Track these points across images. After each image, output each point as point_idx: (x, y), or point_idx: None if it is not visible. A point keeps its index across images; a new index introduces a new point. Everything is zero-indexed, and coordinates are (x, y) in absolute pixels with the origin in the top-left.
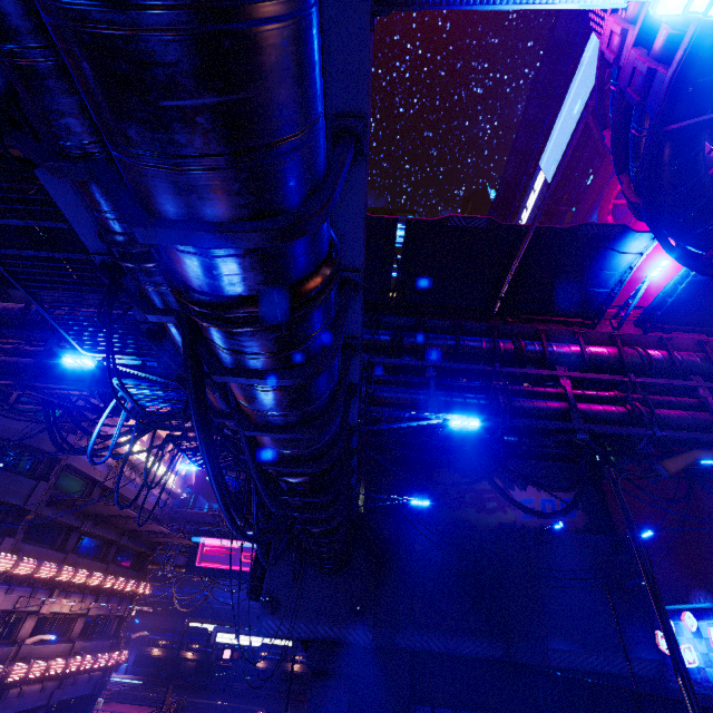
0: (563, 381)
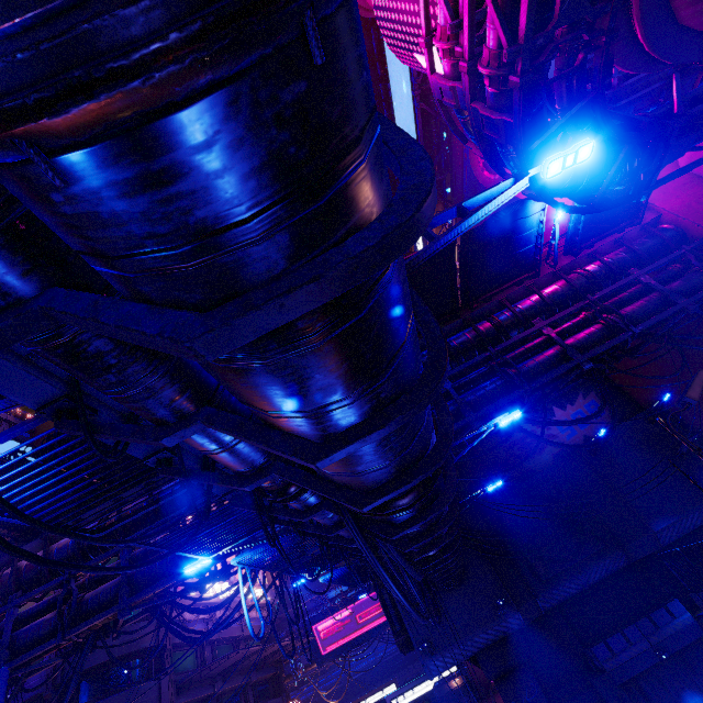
0: (545, 331)
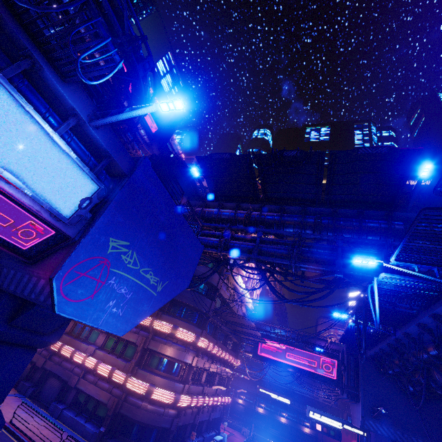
0: None
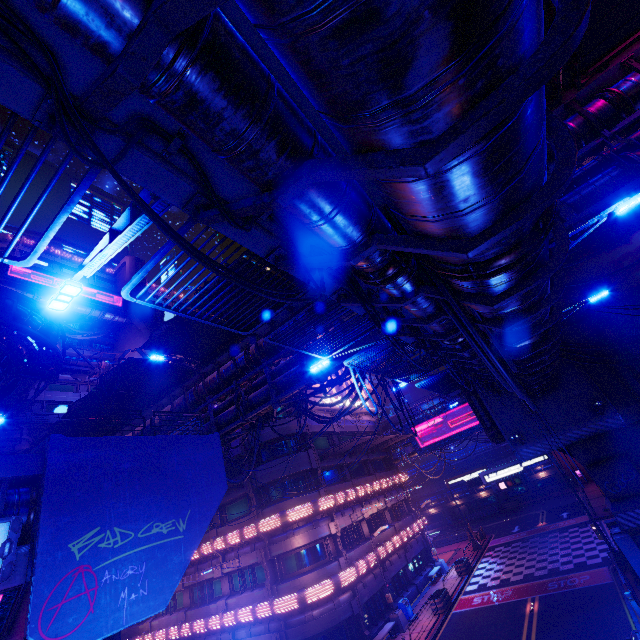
0: None
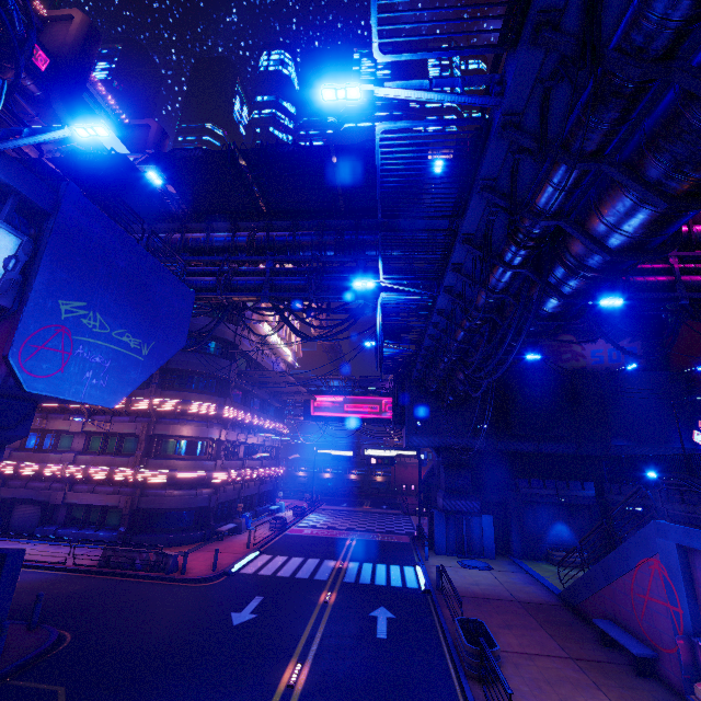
0: (671, 260)
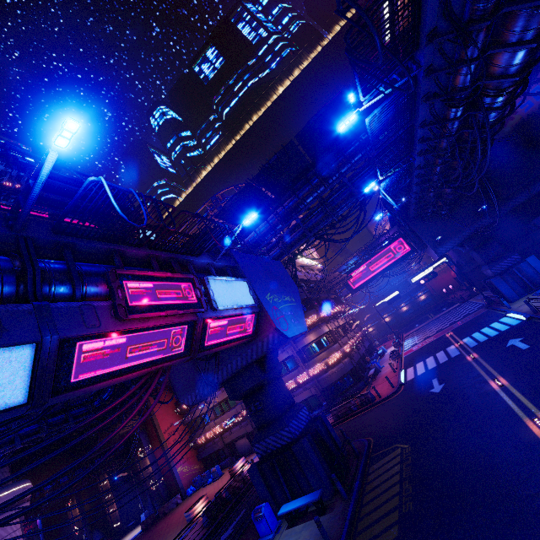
0: None
